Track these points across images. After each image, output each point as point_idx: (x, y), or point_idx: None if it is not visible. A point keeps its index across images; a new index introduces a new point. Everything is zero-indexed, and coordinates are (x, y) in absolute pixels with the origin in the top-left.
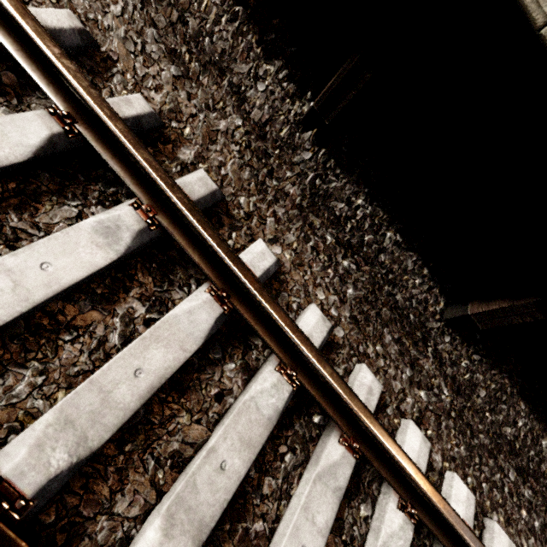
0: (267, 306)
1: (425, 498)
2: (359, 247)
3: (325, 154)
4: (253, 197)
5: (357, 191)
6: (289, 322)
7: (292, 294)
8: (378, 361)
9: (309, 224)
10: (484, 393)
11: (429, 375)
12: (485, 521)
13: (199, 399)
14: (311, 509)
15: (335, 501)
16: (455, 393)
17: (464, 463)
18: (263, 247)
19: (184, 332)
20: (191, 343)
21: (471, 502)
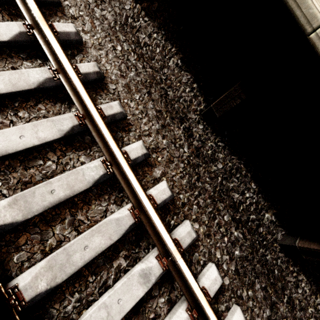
0: (43, 27)
1: (111, 152)
2: (149, 59)
3: (139, 7)
4: (82, 12)
5: (157, 32)
6: (53, 39)
7: (87, 57)
8: (135, 110)
9: (116, 36)
10: (221, 166)
11: (176, 136)
12: (184, 221)
13: (2, 65)
14: (38, 128)
15: (57, 135)
16: (195, 155)
17: (182, 188)
18: (70, 23)
19: (1, 32)
20: (4, 37)
21: (166, 193)
